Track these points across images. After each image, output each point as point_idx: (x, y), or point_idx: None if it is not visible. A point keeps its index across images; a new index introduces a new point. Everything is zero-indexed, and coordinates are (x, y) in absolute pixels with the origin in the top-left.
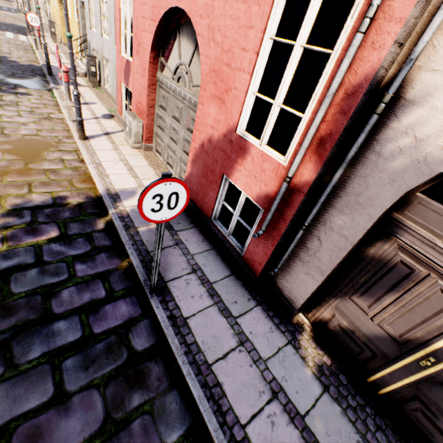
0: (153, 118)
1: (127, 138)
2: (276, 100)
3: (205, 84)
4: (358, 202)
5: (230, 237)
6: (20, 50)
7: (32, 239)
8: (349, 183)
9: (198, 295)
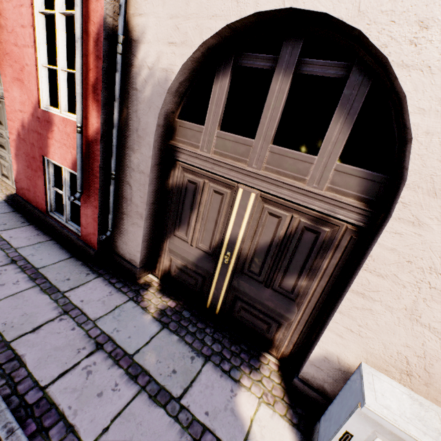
0: None
1: None
2: (58, 65)
3: (4, 70)
4: (139, 136)
5: (68, 223)
6: None
7: None
8: (129, 122)
9: (12, 282)
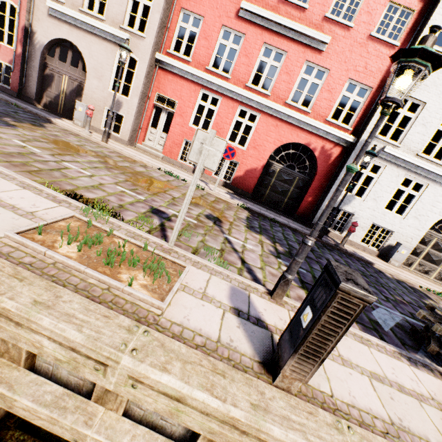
0: None
1: None
2: (6, 30)
3: None
4: (35, 57)
5: (3, 85)
6: None
7: None
8: (32, 53)
9: None
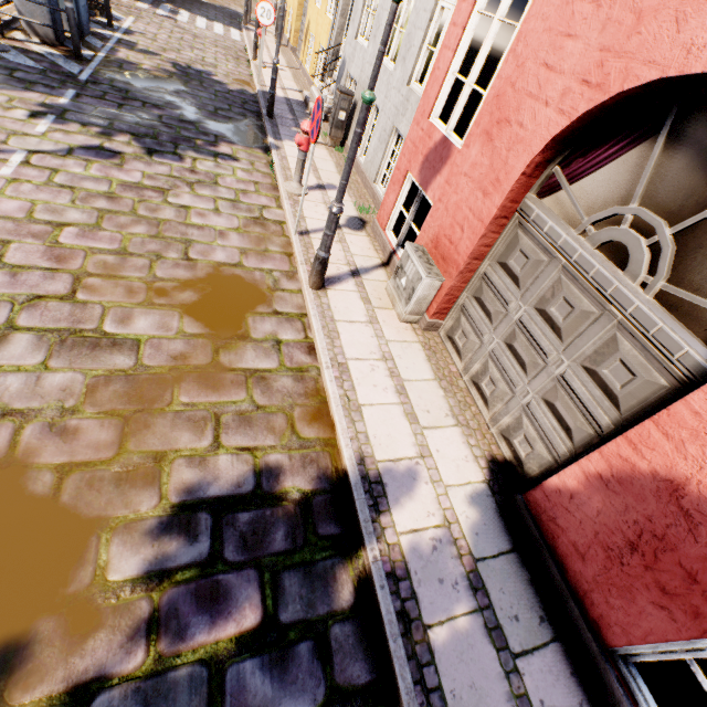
0: (468, 277)
1: (396, 295)
2: None
3: None
4: None
5: None
6: (229, 58)
7: (207, 631)
8: None
9: None
